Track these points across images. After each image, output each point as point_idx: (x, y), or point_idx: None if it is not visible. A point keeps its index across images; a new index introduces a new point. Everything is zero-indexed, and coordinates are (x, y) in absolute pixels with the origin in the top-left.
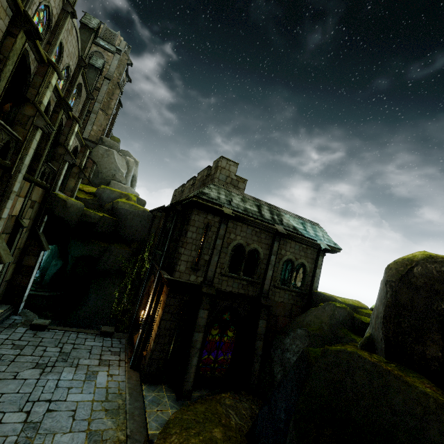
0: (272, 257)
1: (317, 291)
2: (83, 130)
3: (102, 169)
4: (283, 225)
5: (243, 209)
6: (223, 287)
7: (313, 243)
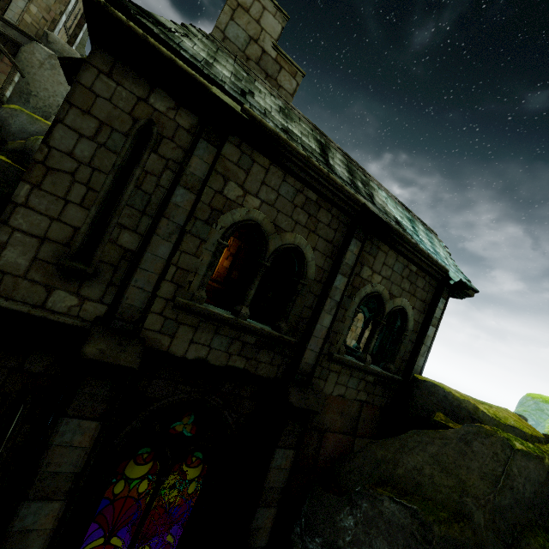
0: (339, 280)
1: (421, 376)
2: (8, 6)
3: (37, 90)
4: (375, 205)
5: (279, 126)
6: (176, 345)
7: (434, 265)
